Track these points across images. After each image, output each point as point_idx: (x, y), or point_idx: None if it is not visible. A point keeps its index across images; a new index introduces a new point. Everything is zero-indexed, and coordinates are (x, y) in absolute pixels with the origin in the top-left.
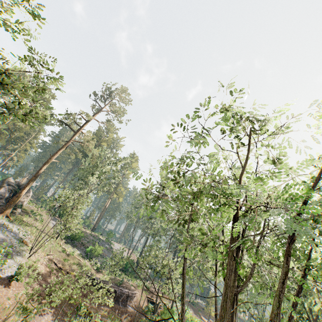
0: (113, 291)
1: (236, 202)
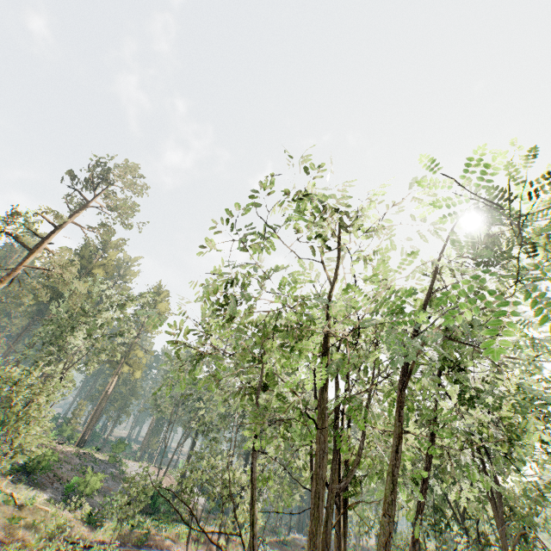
0: None
1: (325, 340)
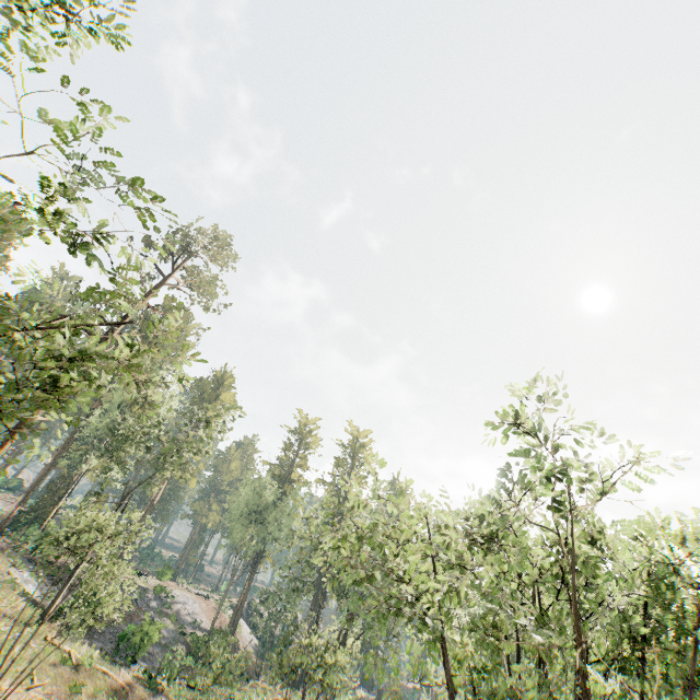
0: None
1: None
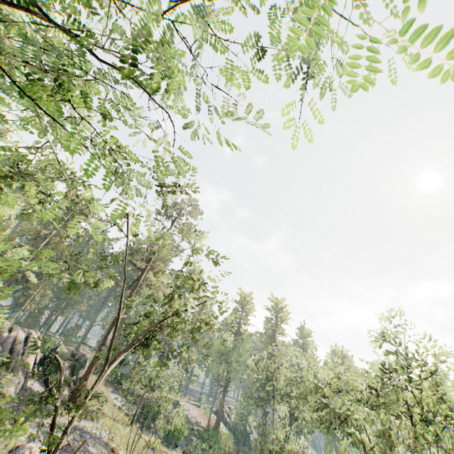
0: None
1: None
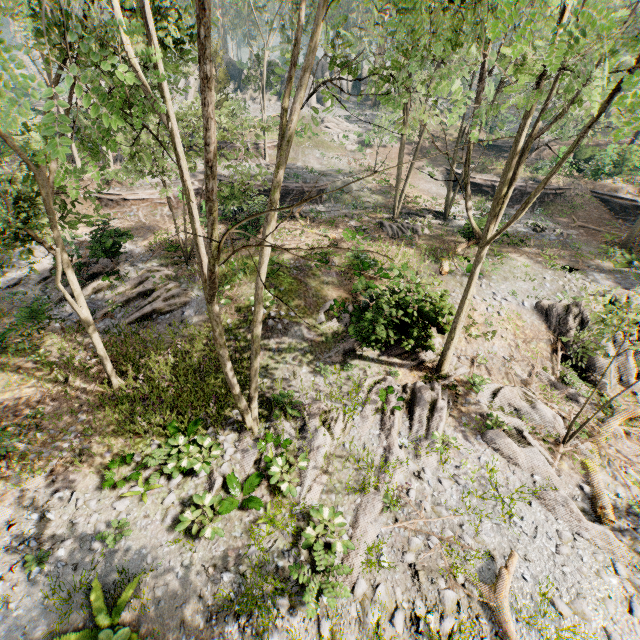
0: (508, 147)
1: None
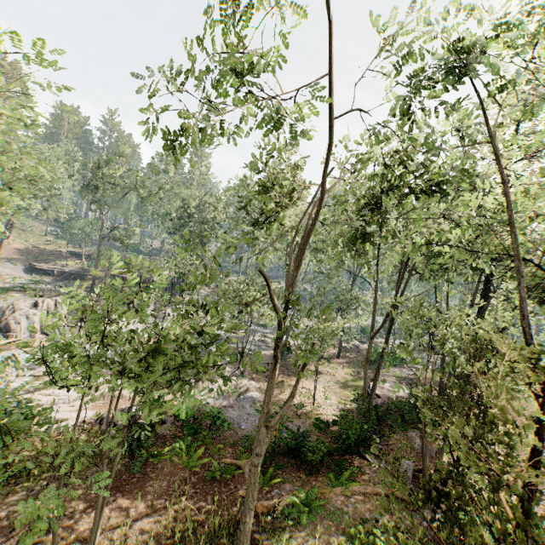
0: (88, 256)
1: None
